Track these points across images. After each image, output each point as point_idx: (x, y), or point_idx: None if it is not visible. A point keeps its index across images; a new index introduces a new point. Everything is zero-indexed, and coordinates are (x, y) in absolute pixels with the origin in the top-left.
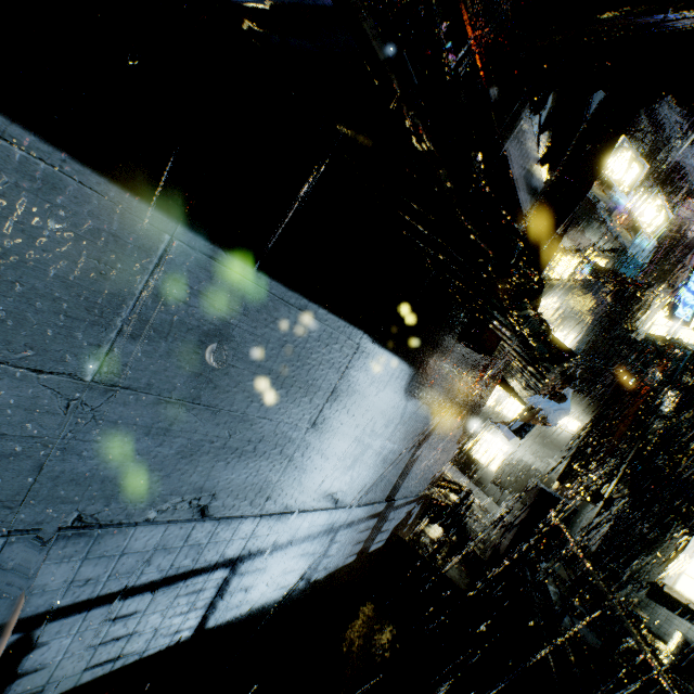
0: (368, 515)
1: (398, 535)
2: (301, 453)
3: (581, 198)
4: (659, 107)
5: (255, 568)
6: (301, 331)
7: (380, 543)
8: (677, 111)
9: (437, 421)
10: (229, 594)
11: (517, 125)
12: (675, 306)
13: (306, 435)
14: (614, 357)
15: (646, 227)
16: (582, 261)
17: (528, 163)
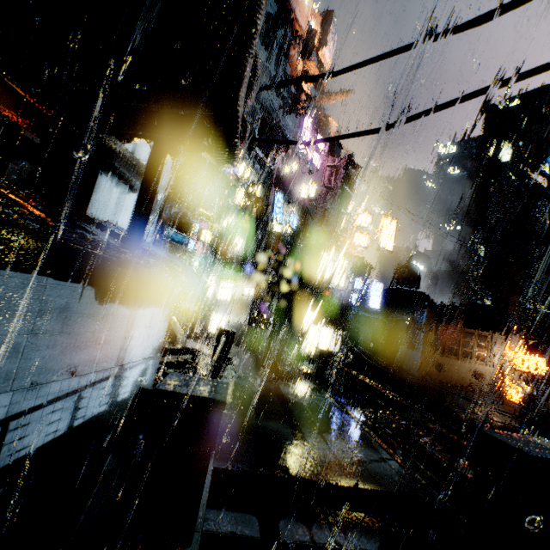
0: (104, 377)
1: (141, 387)
2: (31, 350)
3: (156, 189)
4: (265, 92)
5: (22, 424)
6: (1, 285)
7: (126, 394)
8: (274, 95)
9: (135, 312)
10: (7, 444)
11: (117, 152)
12: (272, 216)
13: (29, 339)
14: (263, 248)
15: (243, 178)
16: (248, 191)
17: (136, 167)
